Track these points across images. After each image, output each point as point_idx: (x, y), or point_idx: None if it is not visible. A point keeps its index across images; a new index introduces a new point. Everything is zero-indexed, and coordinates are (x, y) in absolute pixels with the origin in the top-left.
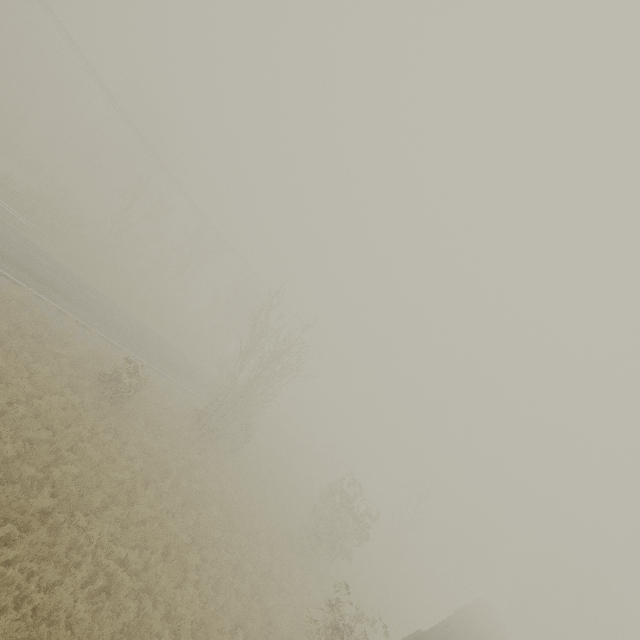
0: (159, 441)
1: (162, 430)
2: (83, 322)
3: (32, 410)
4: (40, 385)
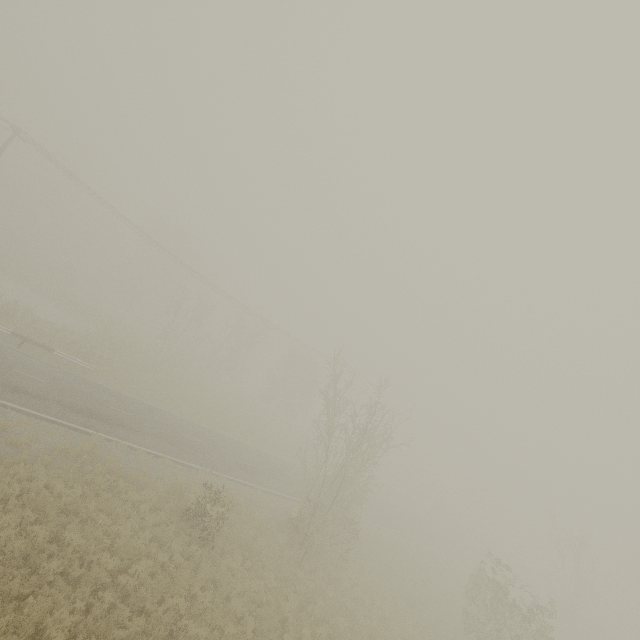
0: (263, 577)
1: (262, 559)
2: (155, 452)
3: (119, 591)
4: (123, 552)
